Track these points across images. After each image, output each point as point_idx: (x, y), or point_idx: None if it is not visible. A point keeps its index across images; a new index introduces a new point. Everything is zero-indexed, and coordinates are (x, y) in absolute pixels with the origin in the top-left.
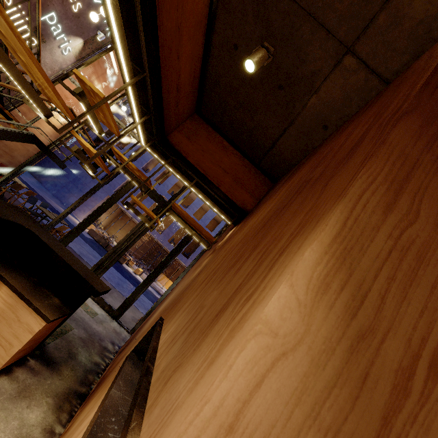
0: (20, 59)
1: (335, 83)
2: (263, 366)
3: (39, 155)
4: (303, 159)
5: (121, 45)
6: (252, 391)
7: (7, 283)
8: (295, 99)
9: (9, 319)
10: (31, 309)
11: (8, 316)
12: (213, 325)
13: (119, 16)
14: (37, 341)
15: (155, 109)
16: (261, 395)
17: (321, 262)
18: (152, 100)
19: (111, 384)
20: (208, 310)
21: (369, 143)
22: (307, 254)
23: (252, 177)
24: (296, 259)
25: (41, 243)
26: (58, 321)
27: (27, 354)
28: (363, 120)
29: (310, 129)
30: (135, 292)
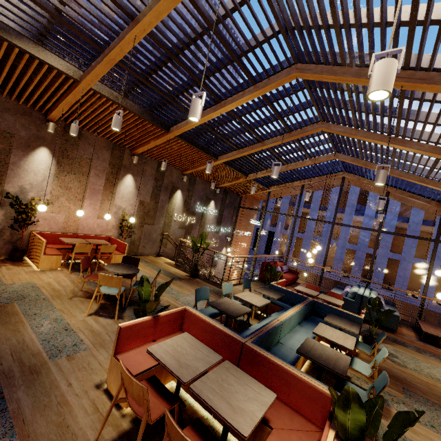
0: None
1: None
2: None
3: None
4: None
5: None
6: None
7: None
8: None
9: None
10: None
11: None
12: None
13: None
14: None
15: None
16: None
17: None
18: None
19: None
20: None
21: None
22: None
23: None
24: None
25: None
26: None
27: None
28: None
29: None
30: None
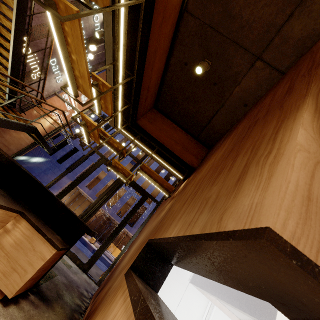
0: (71, 59)
1: (250, 78)
2: (310, 167)
3: (33, 144)
4: (232, 127)
5: (122, 59)
6: (310, 179)
7: (26, 218)
8: (224, 90)
9: (26, 249)
10: (44, 240)
11: (25, 246)
12: (241, 182)
13: (125, 43)
14: (41, 274)
15: (134, 100)
16: (316, 182)
17: (314, 121)
18: (134, 94)
19: (127, 284)
20: (220, 191)
21: (303, 81)
22: (305, 116)
23: (194, 146)
24: (299, 120)
25: (47, 193)
26: (59, 255)
27: (29, 289)
28: (280, 87)
29: (235, 108)
30: (101, 247)
